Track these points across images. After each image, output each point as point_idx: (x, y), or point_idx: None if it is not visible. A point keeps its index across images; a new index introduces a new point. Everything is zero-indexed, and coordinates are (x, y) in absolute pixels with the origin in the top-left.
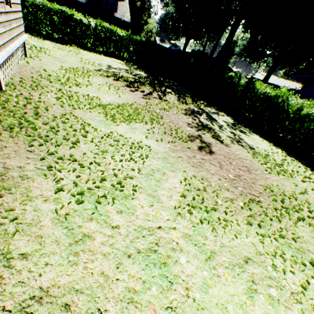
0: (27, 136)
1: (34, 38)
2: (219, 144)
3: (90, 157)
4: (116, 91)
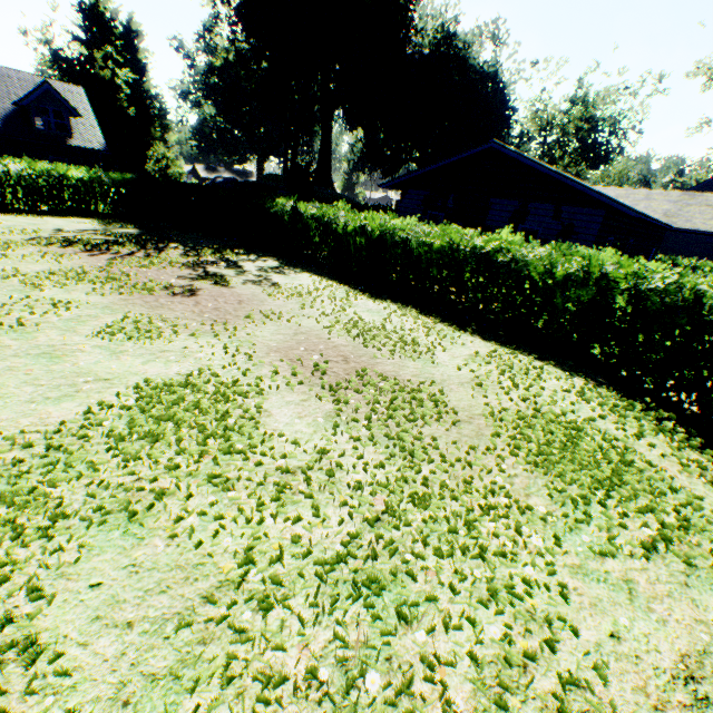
0: None
1: None
2: (217, 288)
3: None
4: (57, 258)
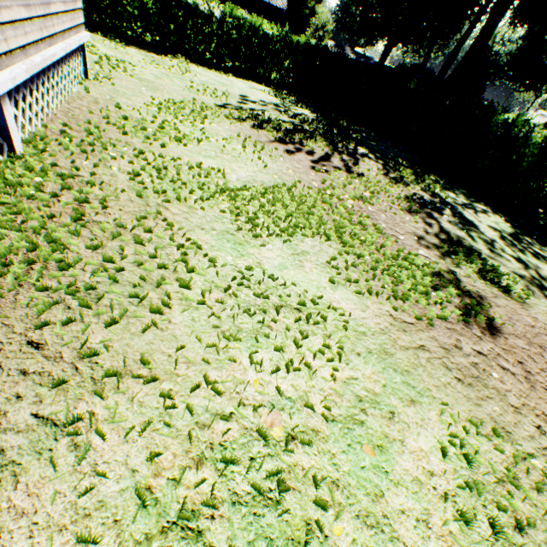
0: (39, 289)
1: (109, 42)
2: (503, 300)
3: (193, 361)
4: (258, 152)
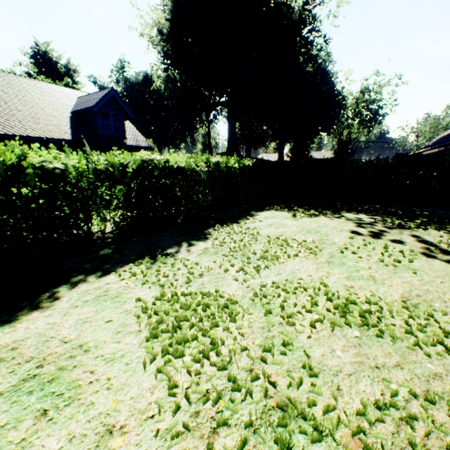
0: None
1: (158, 266)
2: None
3: None
4: None
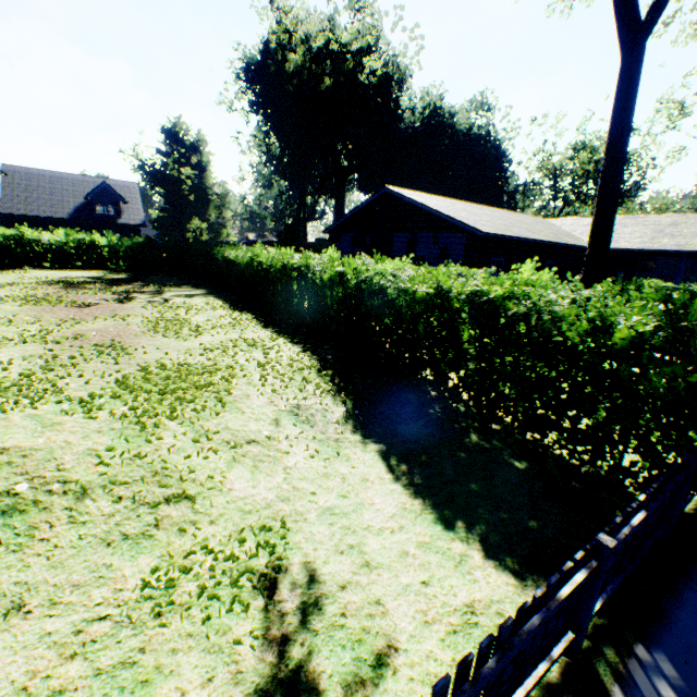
0: None
1: None
2: (114, 304)
3: None
4: (32, 290)
